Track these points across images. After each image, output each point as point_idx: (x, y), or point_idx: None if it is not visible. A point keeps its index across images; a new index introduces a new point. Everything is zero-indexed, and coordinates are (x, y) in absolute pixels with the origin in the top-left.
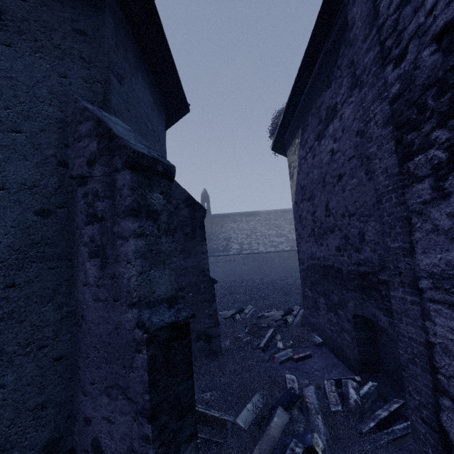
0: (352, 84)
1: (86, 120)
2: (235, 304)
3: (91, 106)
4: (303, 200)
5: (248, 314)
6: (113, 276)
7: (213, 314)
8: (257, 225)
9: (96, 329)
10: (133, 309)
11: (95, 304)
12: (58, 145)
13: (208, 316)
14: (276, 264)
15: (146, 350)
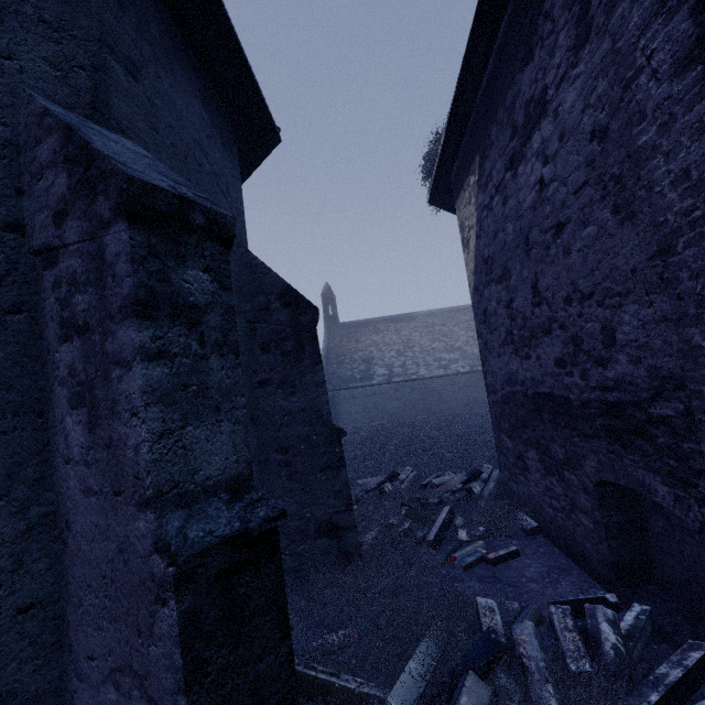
0: (578, 37)
1: (47, 134)
2: (385, 465)
3: (62, 110)
4: (488, 282)
5: (406, 482)
6: (109, 443)
7: (343, 490)
8: (413, 335)
9: (90, 550)
10: (146, 513)
11: (85, 500)
12: (2, 191)
13: (334, 492)
14: (448, 396)
15: (175, 601)
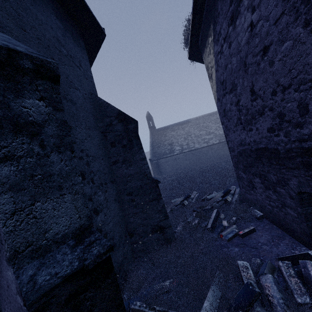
0: None
1: None
2: (183, 191)
3: None
4: (225, 94)
5: (194, 199)
6: None
7: (162, 209)
8: (190, 129)
9: None
10: (9, 267)
11: None
12: None
13: (158, 211)
14: (210, 155)
15: None
